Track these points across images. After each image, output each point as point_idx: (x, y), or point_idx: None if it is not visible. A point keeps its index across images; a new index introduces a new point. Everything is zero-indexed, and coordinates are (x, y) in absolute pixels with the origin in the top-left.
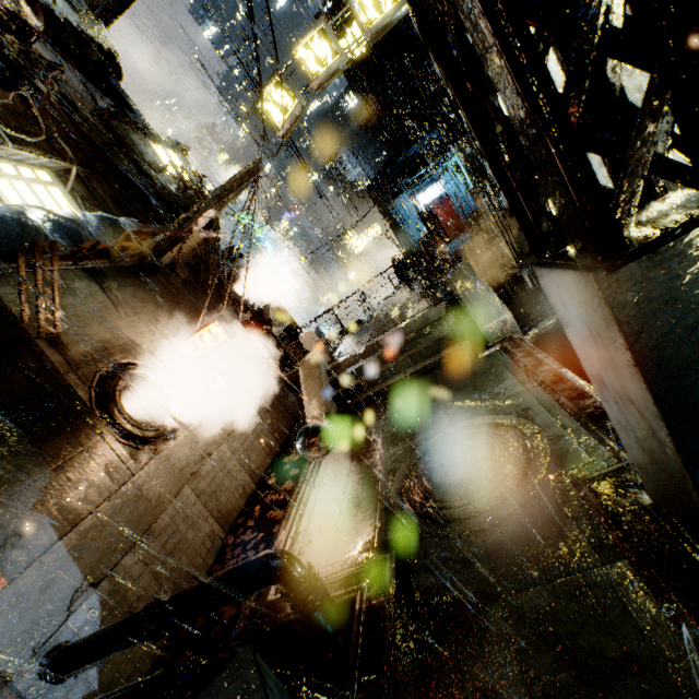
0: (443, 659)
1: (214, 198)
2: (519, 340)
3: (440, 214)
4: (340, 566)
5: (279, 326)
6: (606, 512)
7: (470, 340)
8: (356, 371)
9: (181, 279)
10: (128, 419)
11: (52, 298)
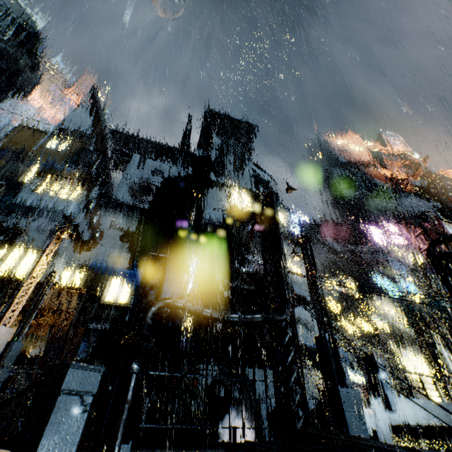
0: None
1: None
2: None
3: None
4: None
5: None
6: None
7: None
8: None
9: None
10: None
11: None
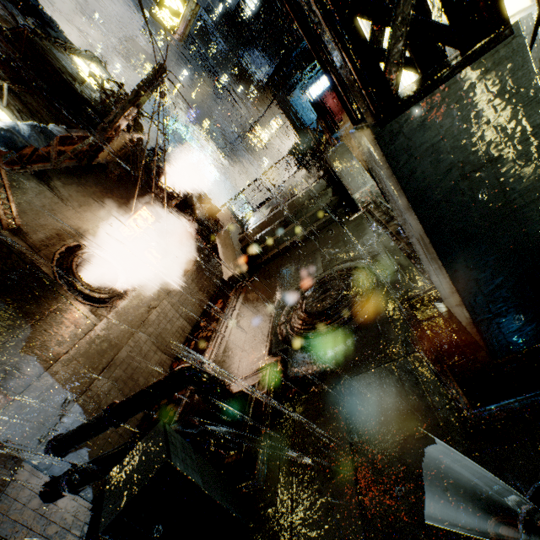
0: (300, 422)
1: (128, 102)
2: (380, 203)
3: (331, 104)
4: (242, 373)
5: (201, 208)
6: (416, 320)
7: (344, 206)
8: (260, 239)
9: (115, 175)
10: (85, 286)
11: (7, 197)
